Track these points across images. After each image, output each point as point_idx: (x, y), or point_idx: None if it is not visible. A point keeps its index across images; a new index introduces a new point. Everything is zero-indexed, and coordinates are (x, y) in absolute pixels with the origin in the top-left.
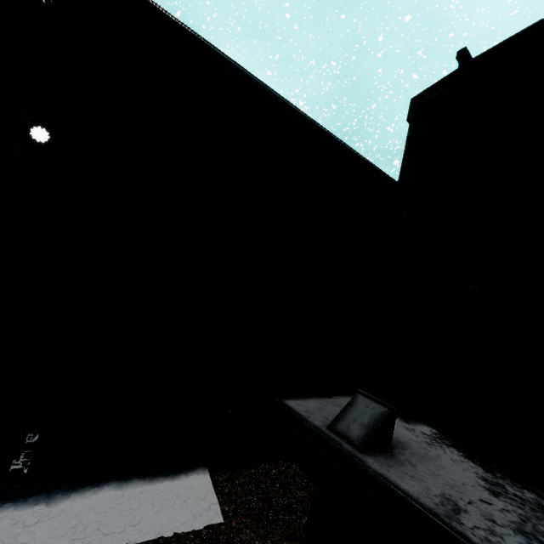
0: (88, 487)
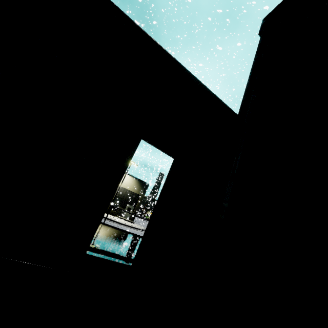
0: None
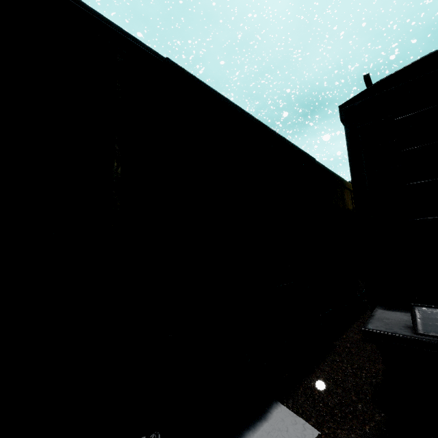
0: None
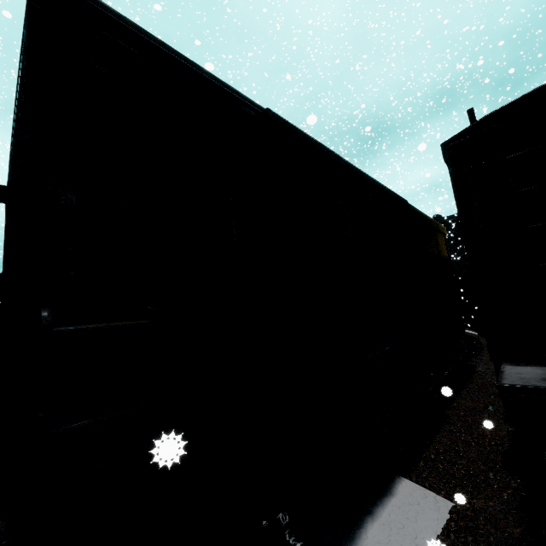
0: (357, 531)
